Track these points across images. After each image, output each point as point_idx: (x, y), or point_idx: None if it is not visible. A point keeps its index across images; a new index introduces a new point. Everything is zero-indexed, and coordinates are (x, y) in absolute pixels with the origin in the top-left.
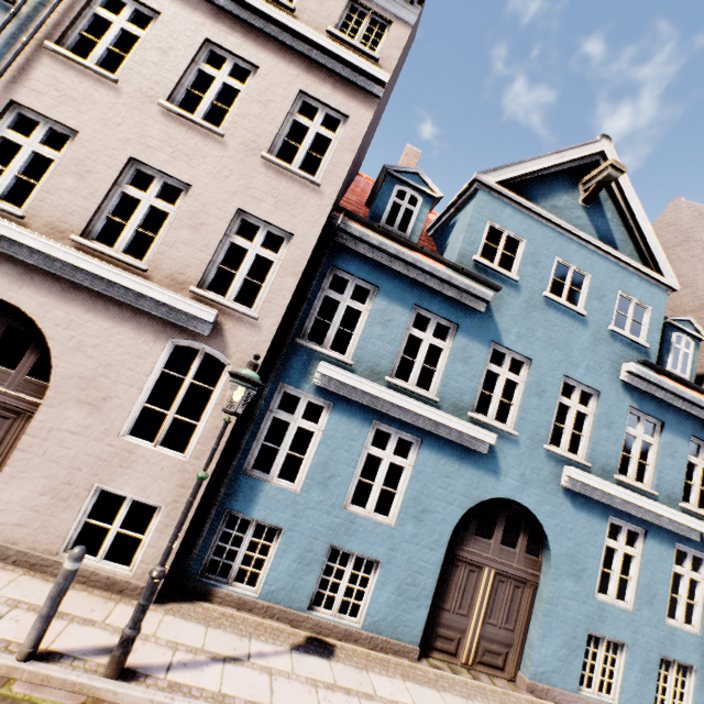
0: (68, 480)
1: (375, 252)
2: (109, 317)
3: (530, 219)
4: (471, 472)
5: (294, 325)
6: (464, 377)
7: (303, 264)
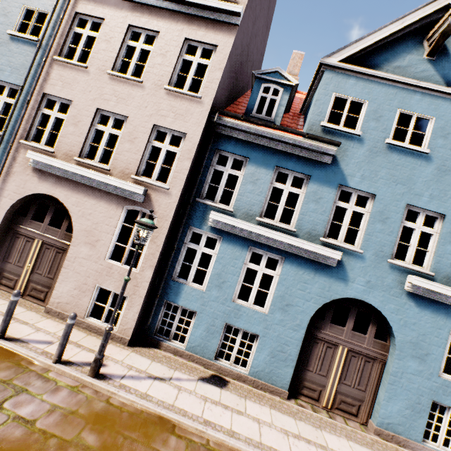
0: (85, 282)
1: (244, 134)
2: (95, 198)
3: (372, 83)
4: (323, 279)
5: (193, 190)
6: (316, 213)
7: (193, 151)
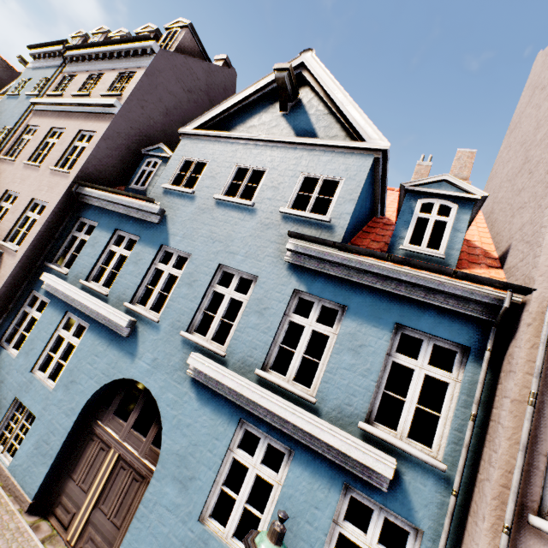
0: None
1: (100, 201)
2: None
3: (218, 143)
4: (114, 353)
5: (44, 254)
6: (132, 275)
7: (47, 217)
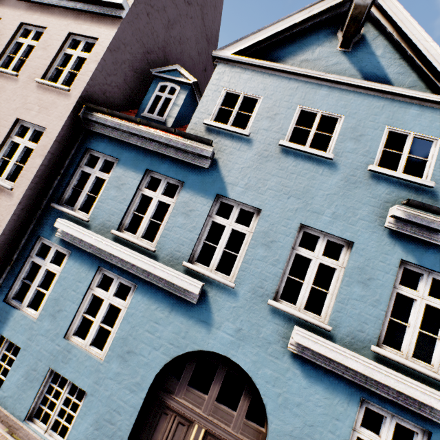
0: None
1: (117, 132)
2: None
3: (270, 76)
4: (180, 320)
5: (48, 193)
6: (184, 229)
7: (48, 147)
